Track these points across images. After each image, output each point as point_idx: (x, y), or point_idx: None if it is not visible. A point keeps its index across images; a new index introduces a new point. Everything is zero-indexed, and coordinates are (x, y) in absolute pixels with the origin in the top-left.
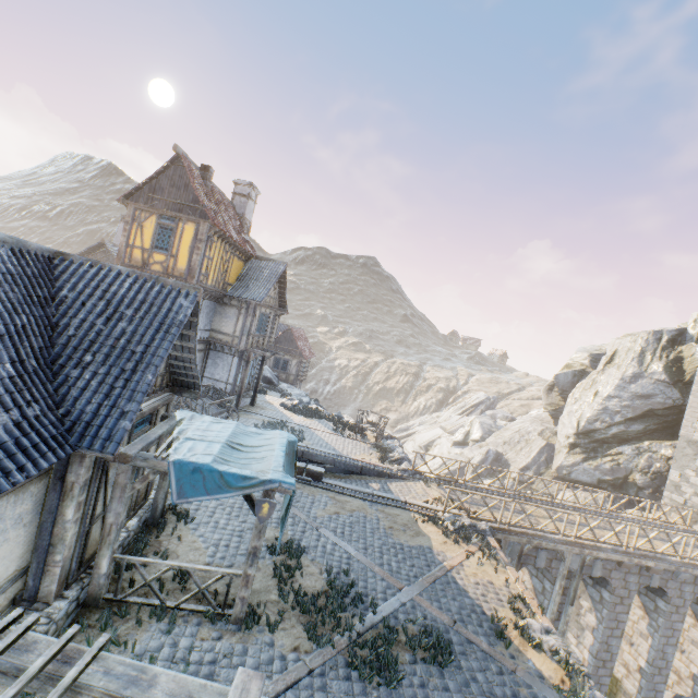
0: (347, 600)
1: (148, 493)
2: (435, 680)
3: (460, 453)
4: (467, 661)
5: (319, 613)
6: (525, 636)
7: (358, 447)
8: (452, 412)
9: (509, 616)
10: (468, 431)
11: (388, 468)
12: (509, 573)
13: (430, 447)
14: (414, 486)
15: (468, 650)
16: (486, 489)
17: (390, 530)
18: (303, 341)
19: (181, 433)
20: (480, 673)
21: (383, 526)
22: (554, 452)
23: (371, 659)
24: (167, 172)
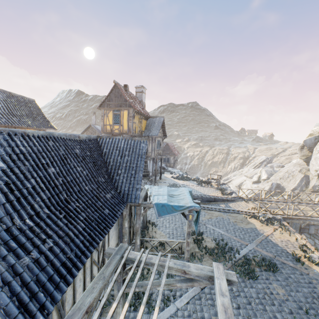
0: (226, 250)
1: None
2: (272, 277)
3: (257, 186)
4: (284, 270)
5: (216, 255)
6: (310, 260)
7: (210, 190)
8: (249, 168)
9: (301, 253)
10: (259, 175)
11: (226, 197)
12: (297, 236)
13: (241, 186)
14: (241, 204)
15: (284, 266)
16: (276, 201)
17: (235, 222)
18: (173, 148)
19: (150, 193)
20: (292, 274)
21: (231, 221)
22: (309, 179)
23: (242, 270)
24: (112, 92)
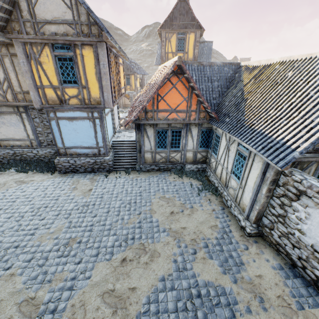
0: None
1: None
2: None
3: None
4: None
5: None
6: None
7: None
8: None
9: None
10: None
11: None
12: None
13: None
14: None
15: None
16: None
17: None
18: None
19: None
20: None
21: None
22: None
23: None
24: (176, 7)
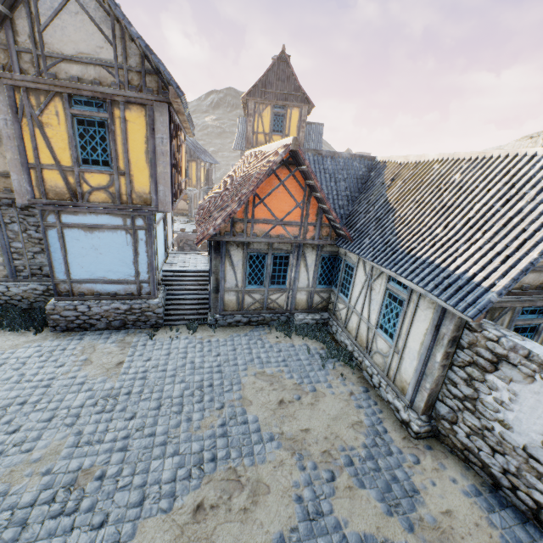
0: None
1: None
2: None
3: None
4: None
5: None
6: None
7: None
8: None
9: None
10: None
11: None
12: None
13: None
14: None
15: None
16: None
17: None
18: None
19: None
20: None
21: None
22: None
23: None
24: (272, 69)
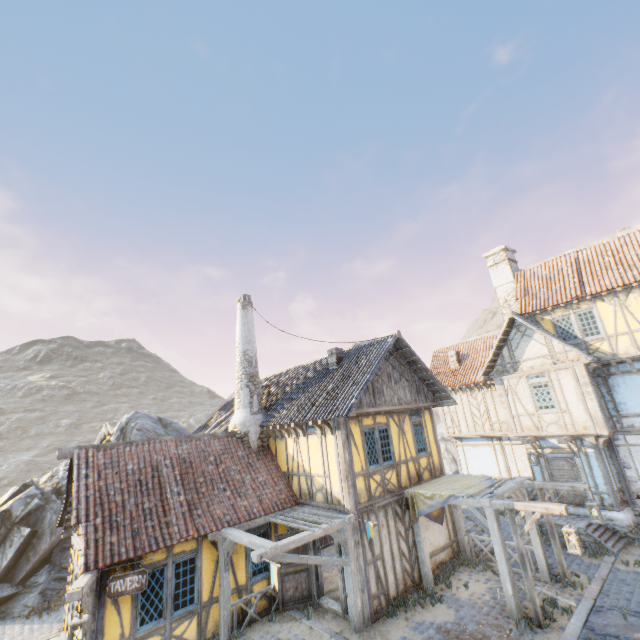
0: None
1: None
2: None
3: None
4: None
5: None
6: None
7: None
8: None
9: None
10: (453, 458)
11: None
12: None
13: None
14: None
15: None
16: None
17: None
18: None
19: None
20: None
21: None
22: None
23: None
24: None
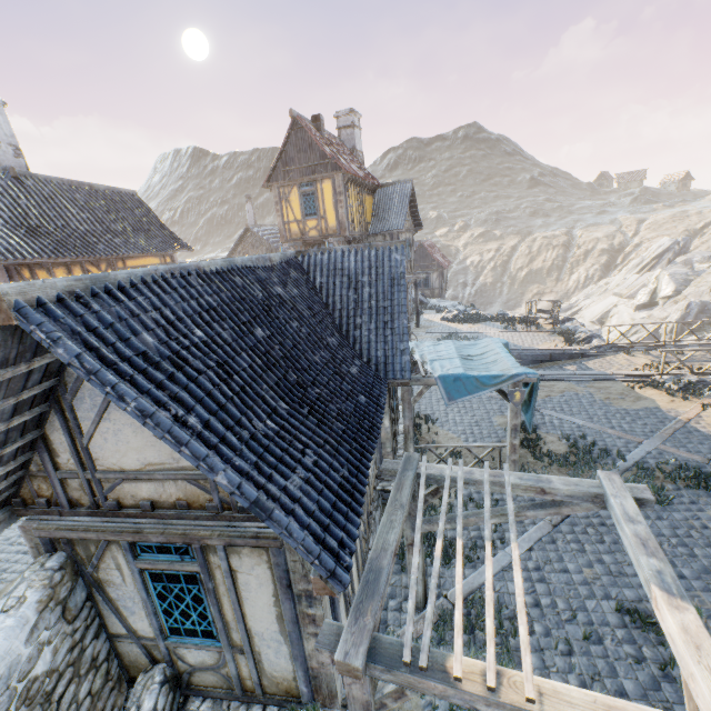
0: (593, 455)
1: (398, 408)
2: (704, 499)
3: (648, 316)
4: None
5: (574, 466)
6: None
7: (536, 338)
8: (625, 274)
9: None
10: (654, 289)
11: (579, 349)
12: None
13: (605, 320)
14: (615, 360)
15: None
16: (705, 344)
17: (608, 401)
18: (436, 252)
19: (422, 358)
20: None
21: (598, 398)
22: None
23: None
24: (290, 141)
